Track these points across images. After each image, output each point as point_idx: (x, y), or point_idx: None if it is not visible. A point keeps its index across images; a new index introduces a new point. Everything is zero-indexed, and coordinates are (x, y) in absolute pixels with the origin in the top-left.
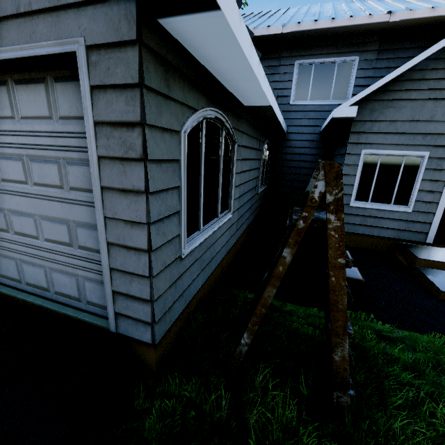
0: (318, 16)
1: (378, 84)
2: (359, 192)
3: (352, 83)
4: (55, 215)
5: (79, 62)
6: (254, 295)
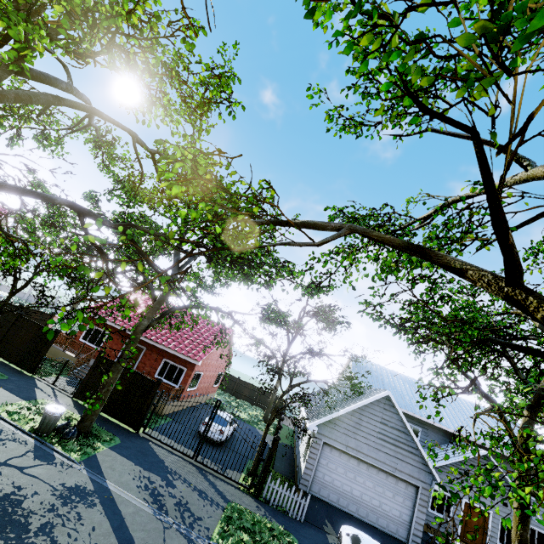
0: (404, 400)
1: (438, 465)
2: (431, 505)
3: (418, 438)
4: (397, 509)
5: (419, 488)
6: (430, 543)
